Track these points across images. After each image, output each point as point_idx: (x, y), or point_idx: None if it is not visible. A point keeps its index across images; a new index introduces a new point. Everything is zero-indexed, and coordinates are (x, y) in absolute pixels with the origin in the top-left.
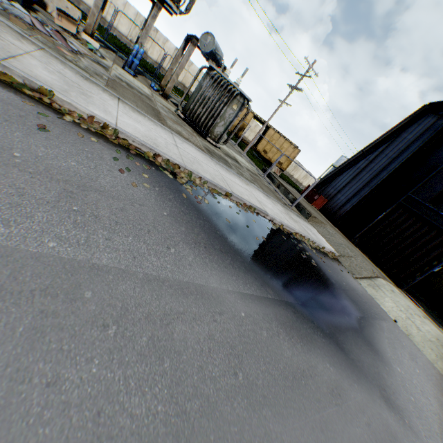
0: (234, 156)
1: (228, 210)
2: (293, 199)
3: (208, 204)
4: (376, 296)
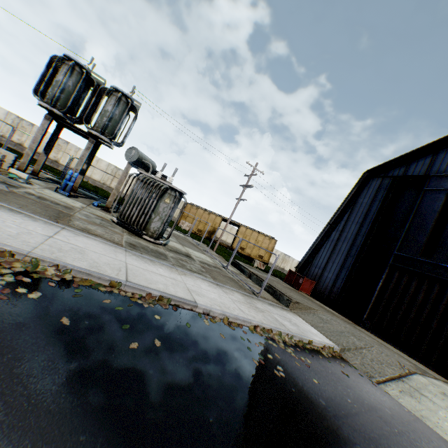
0: (188, 252)
1: (96, 305)
2: (267, 286)
3: (33, 299)
4: (421, 411)
